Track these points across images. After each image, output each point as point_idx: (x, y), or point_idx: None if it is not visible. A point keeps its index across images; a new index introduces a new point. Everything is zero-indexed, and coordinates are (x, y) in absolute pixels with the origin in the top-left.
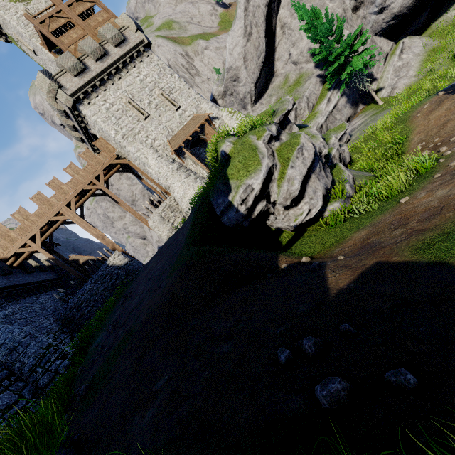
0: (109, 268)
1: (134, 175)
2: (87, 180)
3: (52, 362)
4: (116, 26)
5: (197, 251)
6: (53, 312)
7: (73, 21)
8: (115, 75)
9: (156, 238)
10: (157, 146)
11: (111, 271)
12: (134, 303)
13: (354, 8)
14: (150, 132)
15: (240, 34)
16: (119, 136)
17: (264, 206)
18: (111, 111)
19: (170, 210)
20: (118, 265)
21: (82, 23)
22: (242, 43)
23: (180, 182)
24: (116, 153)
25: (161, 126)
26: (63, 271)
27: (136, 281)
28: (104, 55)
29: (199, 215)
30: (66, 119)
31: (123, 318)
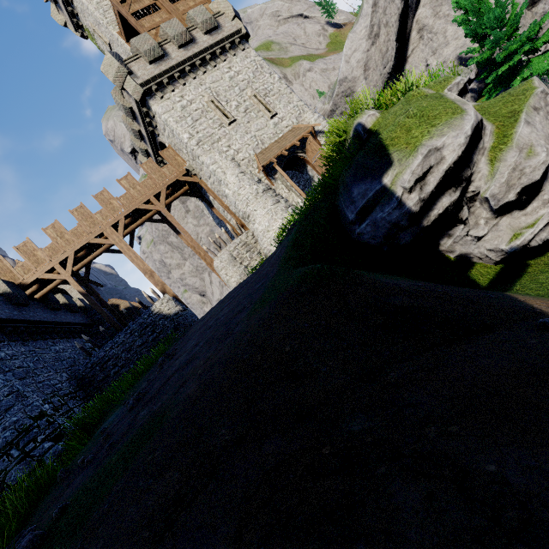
0: (152, 316)
1: (203, 201)
2: (145, 197)
3: (37, 444)
4: (210, 13)
5: (318, 267)
6: (70, 366)
7: (159, 4)
8: (200, 67)
9: (217, 295)
10: (240, 160)
11: (155, 321)
12: (178, 362)
13: (529, 3)
14: (233, 141)
15: (363, 36)
16: (192, 142)
17: (452, 201)
18: (187, 110)
19: (246, 248)
20: (165, 314)
21: (169, 6)
22: (365, 47)
23: (265, 209)
24: (186, 167)
25: (248, 135)
26: (97, 316)
27: (186, 336)
28: (189, 42)
29: (308, 226)
30: (132, 122)
31: (155, 386)
